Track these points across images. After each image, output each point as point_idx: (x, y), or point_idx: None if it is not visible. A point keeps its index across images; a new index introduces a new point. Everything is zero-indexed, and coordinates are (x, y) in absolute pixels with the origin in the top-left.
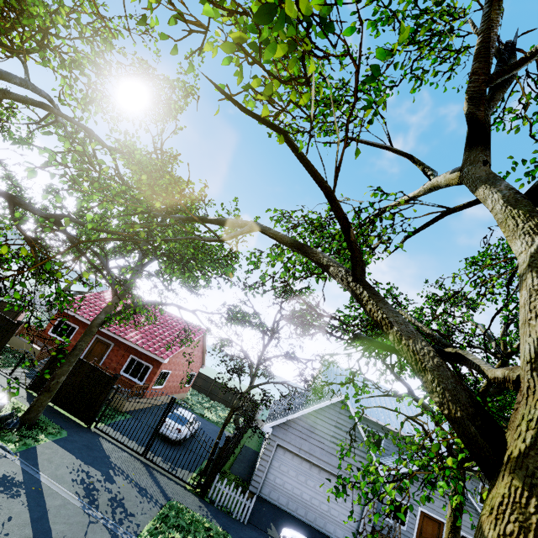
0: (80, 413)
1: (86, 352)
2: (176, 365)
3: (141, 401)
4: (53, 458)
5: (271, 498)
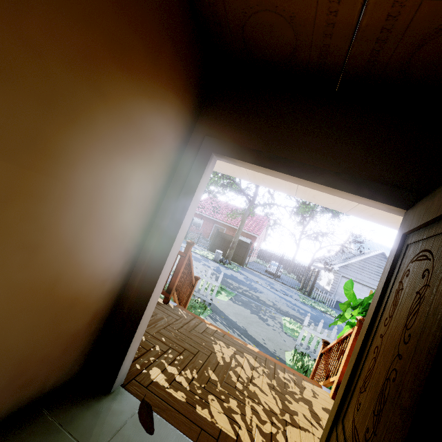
0: (237, 260)
1: (211, 234)
2: (258, 239)
3: (248, 258)
4: (248, 275)
5: (340, 301)
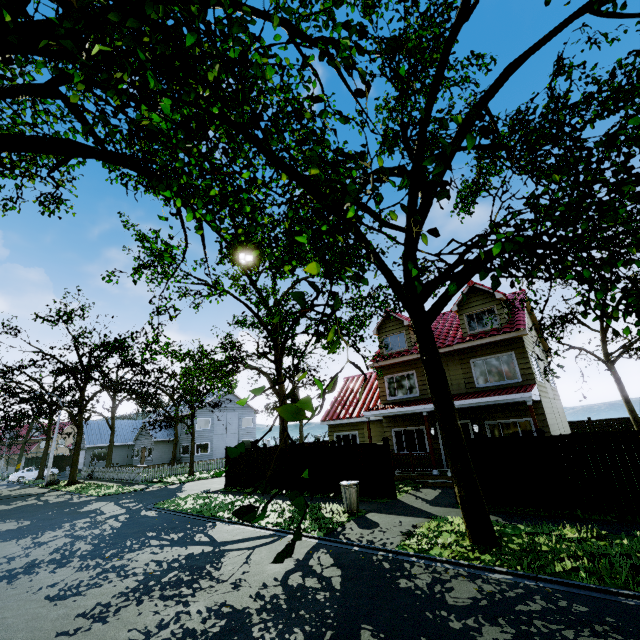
0: None
1: None
2: None
3: None
4: None
5: None
